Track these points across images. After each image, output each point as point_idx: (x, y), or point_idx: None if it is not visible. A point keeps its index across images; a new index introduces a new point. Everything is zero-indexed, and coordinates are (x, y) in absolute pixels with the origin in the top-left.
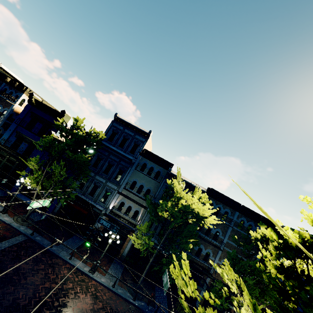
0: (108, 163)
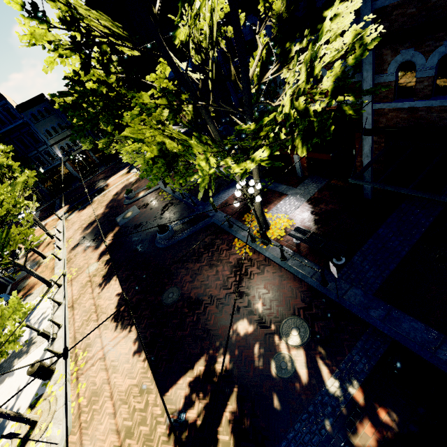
0: (18, 142)
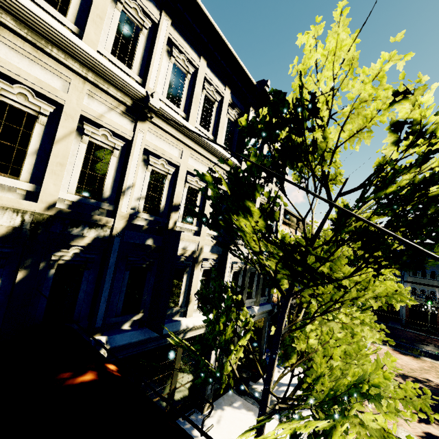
0: None
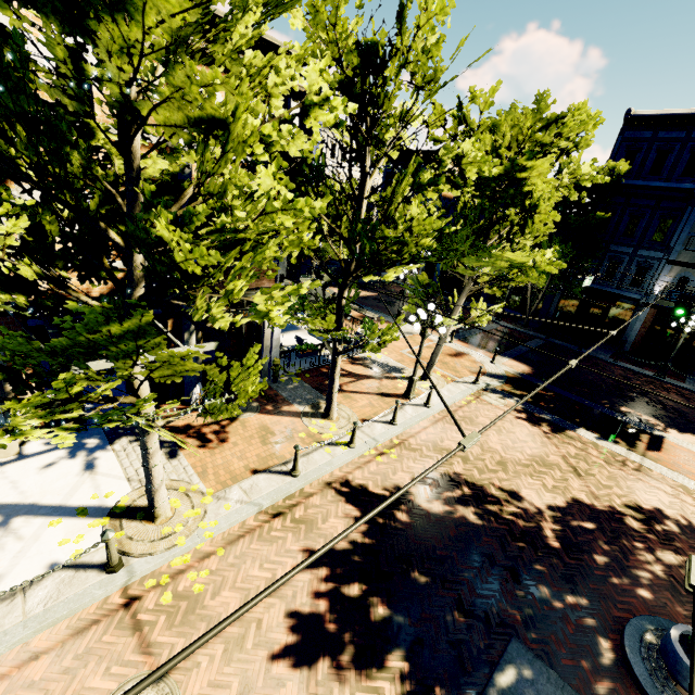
0: (629, 217)
